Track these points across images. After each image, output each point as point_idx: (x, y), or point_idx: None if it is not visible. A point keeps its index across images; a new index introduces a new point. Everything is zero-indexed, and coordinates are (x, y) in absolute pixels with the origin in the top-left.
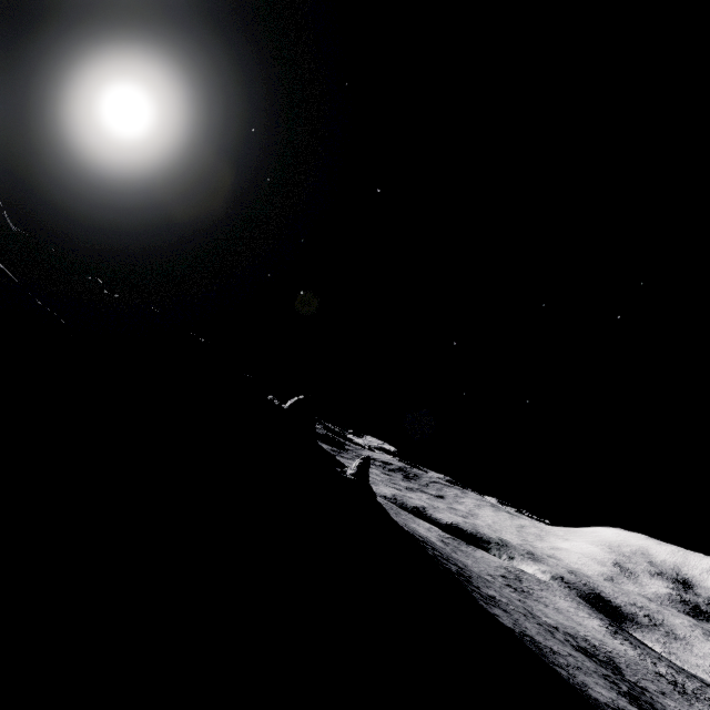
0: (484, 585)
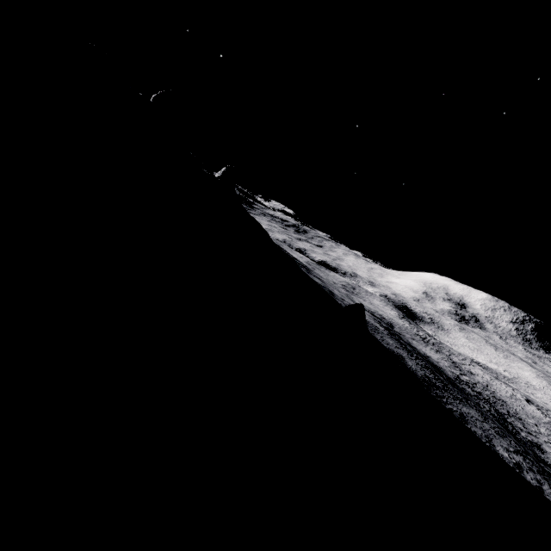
0: (319, 276)
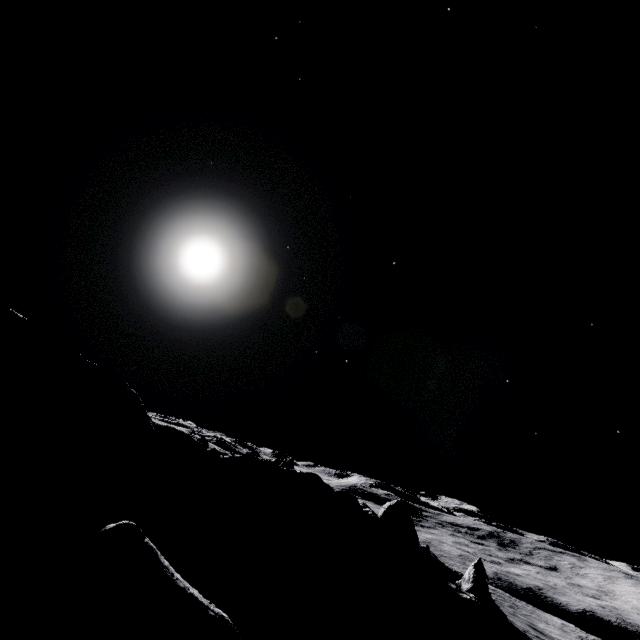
0: None
